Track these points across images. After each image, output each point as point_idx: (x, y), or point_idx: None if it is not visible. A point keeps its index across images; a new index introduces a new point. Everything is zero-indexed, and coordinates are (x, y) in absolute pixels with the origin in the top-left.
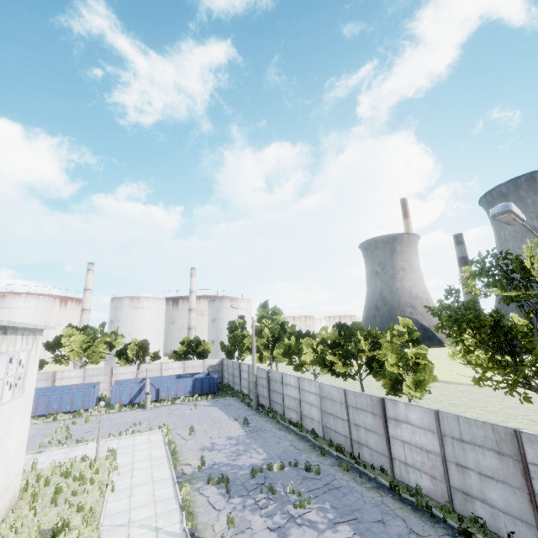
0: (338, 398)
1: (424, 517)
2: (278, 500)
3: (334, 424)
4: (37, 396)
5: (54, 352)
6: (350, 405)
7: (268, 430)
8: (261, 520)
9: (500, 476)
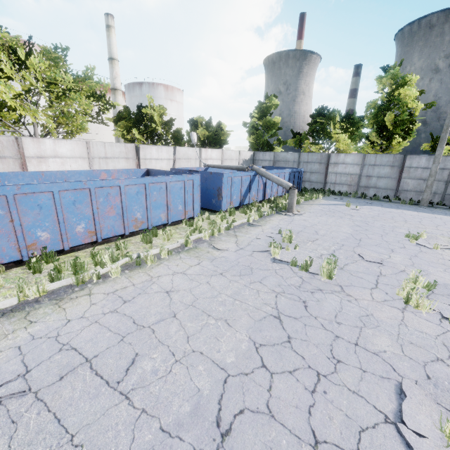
0: None
1: None
2: None
3: None
4: (90, 188)
5: None
6: None
7: None
8: None
9: None
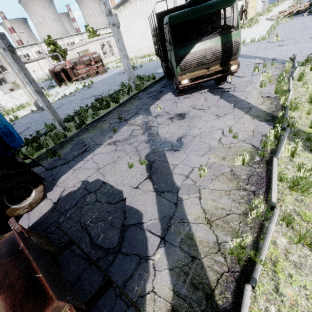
0: None
1: None
2: None
3: None
4: None
5: None
6: None
7: None
8: None
9: None
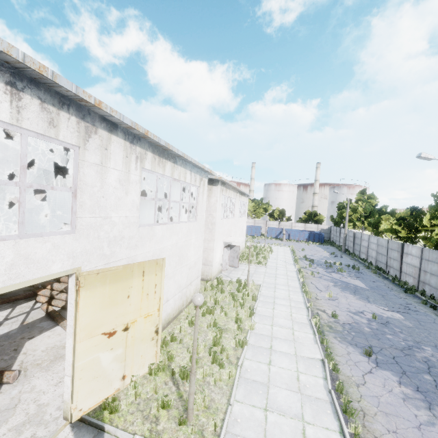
0: (384, 245)
1: (397, 286)
2: (332, 269)
3: (380, 259)
4: None
5: None
6: (389, 248)
7: (344, 258)
8: (321, 269)
9: (436, 273)
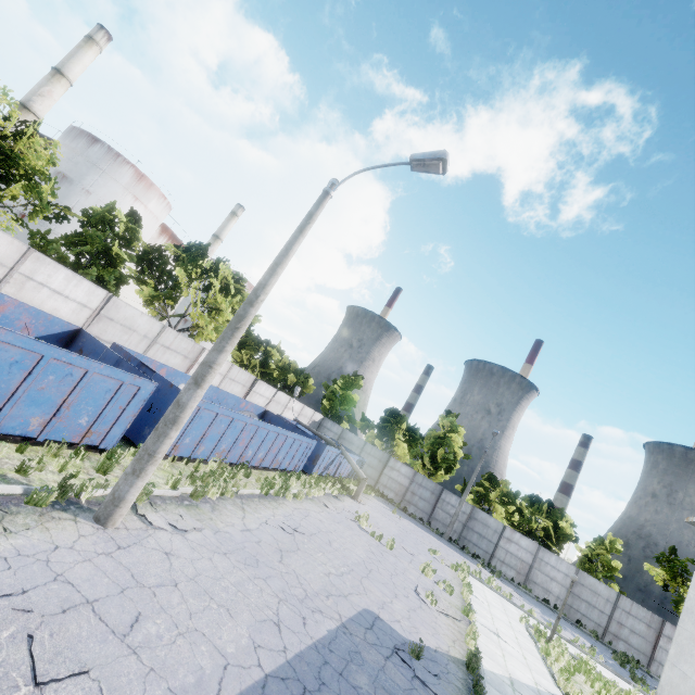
0: (605, 595)
1: None
2: None
3: (586, 610)
4: (280, 433)
5: (154, 276)
6: (620, 607)
7: (519, 591)
8: None
9: None
